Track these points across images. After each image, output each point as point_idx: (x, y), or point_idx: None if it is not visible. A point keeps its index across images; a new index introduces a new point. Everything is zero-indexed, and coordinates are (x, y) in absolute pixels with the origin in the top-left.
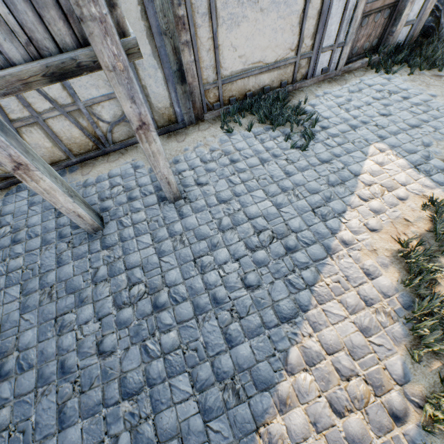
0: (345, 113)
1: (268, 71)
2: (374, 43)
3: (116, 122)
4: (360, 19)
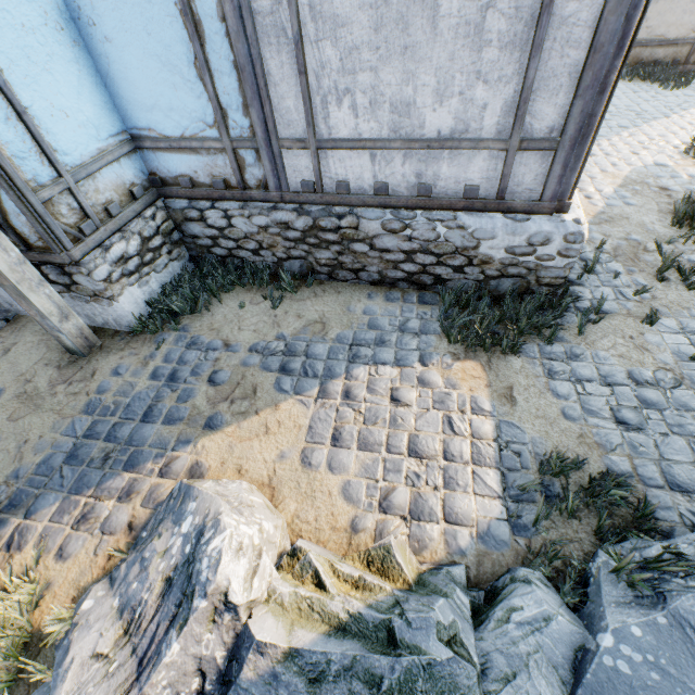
0: None
1: (665, 47)
2: None
3: None
4: None
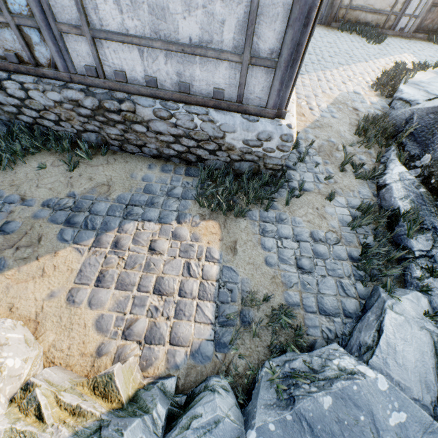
0: (401, 45)
1: (373, 14)
2: (435, 27)
3: None
4: (430, 6)
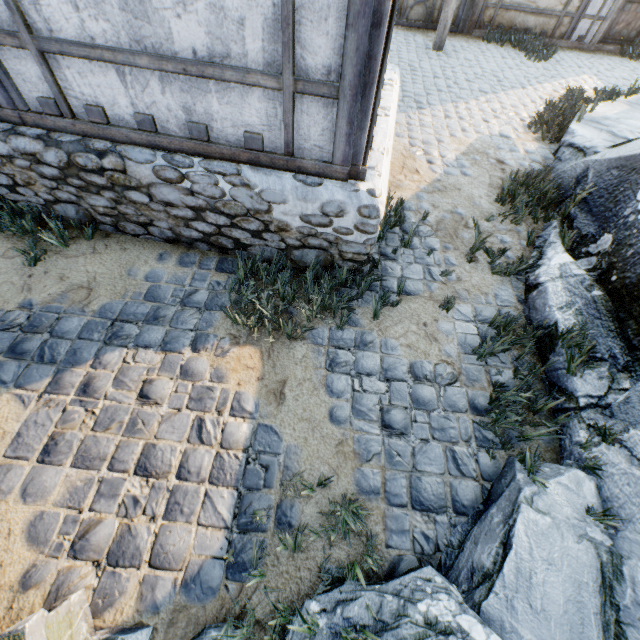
0: (579, 62)
1: (536, 15)
2: (631, 35)
3: (419, 2)
4: (623, 2)
